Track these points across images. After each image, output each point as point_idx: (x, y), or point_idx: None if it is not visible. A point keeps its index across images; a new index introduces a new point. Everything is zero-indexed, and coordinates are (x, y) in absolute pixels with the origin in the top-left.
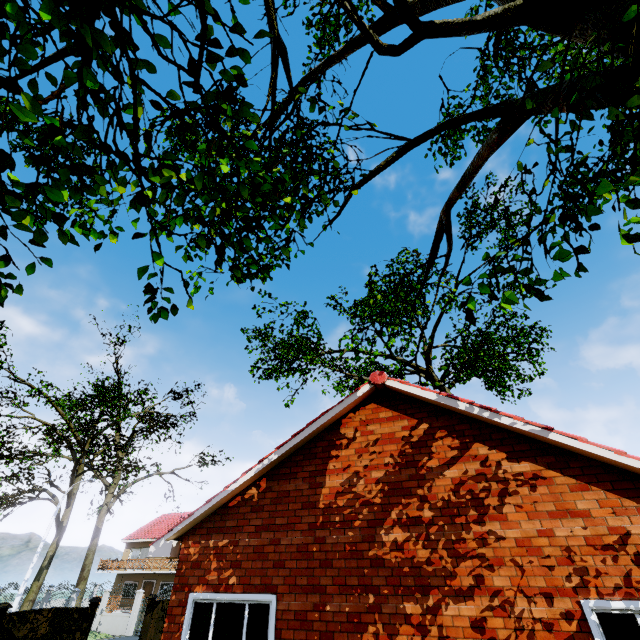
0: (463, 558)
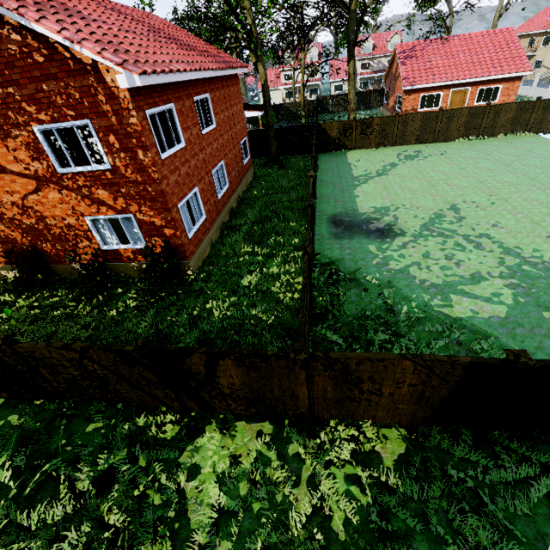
0: (395, 87)
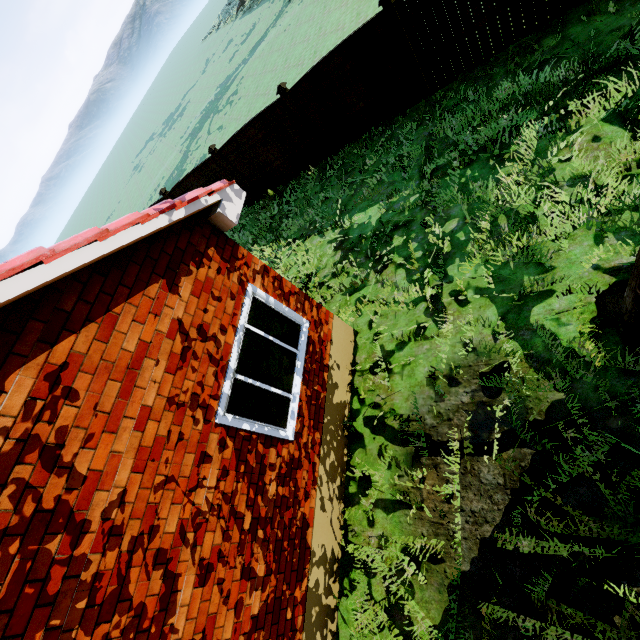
0: (125, 584)
